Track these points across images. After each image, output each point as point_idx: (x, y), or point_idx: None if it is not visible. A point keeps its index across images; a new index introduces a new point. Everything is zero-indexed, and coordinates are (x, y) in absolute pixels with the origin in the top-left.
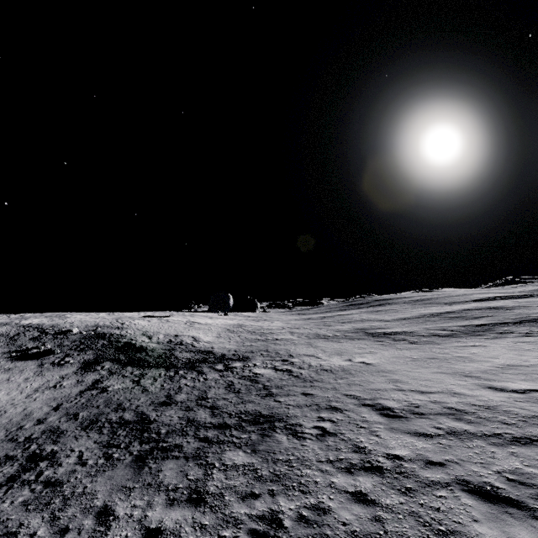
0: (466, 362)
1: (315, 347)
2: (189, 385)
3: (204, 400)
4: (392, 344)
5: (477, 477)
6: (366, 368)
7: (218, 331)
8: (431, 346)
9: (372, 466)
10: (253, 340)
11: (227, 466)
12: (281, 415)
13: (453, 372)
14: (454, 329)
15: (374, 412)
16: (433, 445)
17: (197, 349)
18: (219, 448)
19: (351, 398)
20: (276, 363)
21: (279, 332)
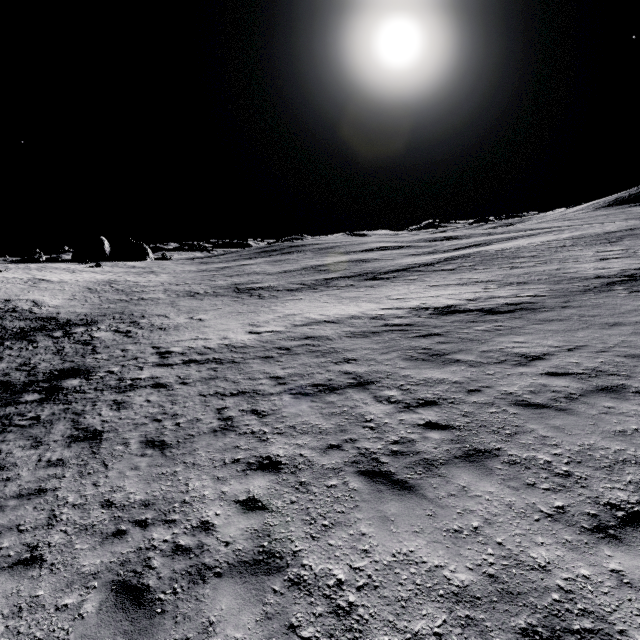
0: (269, 314)
1: (174, 306)
2: (13, 355)
3: (25, 366)
4: (243, 300)
5: (167, 380)
6: (195, 324)
7: (74, 292)
8: (269, 301)
9: (119, 385)
10: (114, 302)
11: (20, 403)
12: (89, 368)
13: (248, 323)
14: (308, 283)
15: (158, 356)
16: (167, 369)
17: (36, 316)
18: (21, 395)
19: (155, 349)
20: (122, 325)
21: (152, 290)
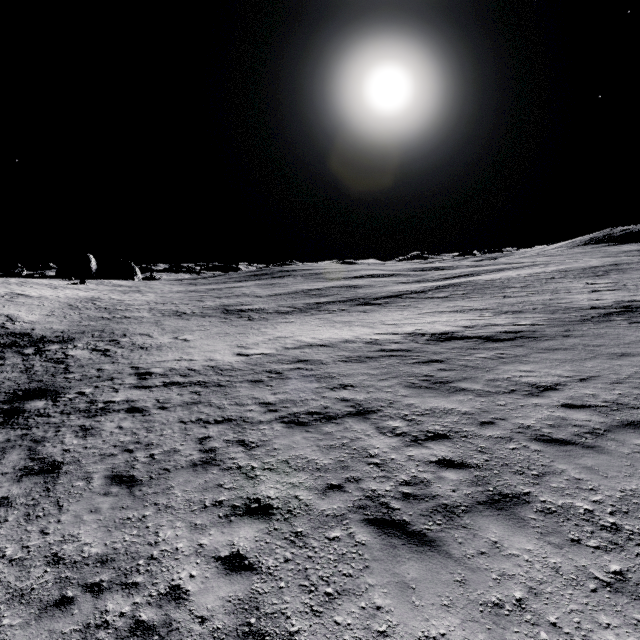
0: (258, 336)
1: (159, 326)
2: None
3: None
4: (232, 321)
5: (143, 404)
6: (180, 344)
7: (54, 308)
8: (259, 323)
9: (89, 408)
10: (95, 319)
11: None
12: (58, 388)
13: (236, 344)
14: (299, 306)
15: (137, 377)
16: (145, 392)
17: (8, 331)
18: None
19: (133, 370)
20: (101, 344)
21: (137, 308)
